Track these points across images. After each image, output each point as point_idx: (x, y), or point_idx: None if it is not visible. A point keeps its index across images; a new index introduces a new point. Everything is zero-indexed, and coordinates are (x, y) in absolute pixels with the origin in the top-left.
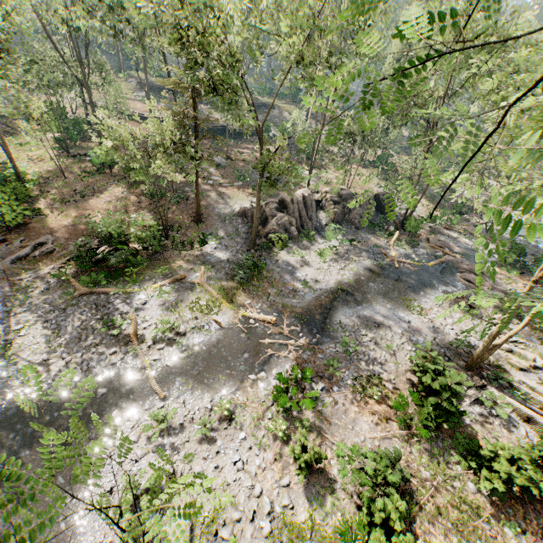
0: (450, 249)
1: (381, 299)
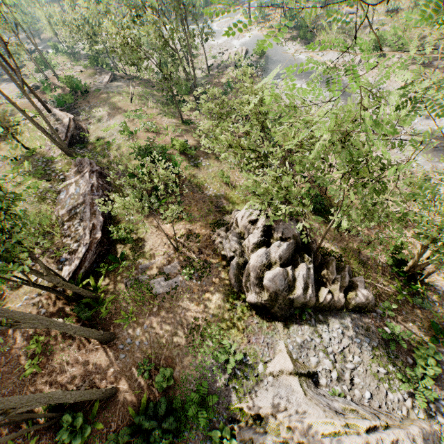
0: None
1: None
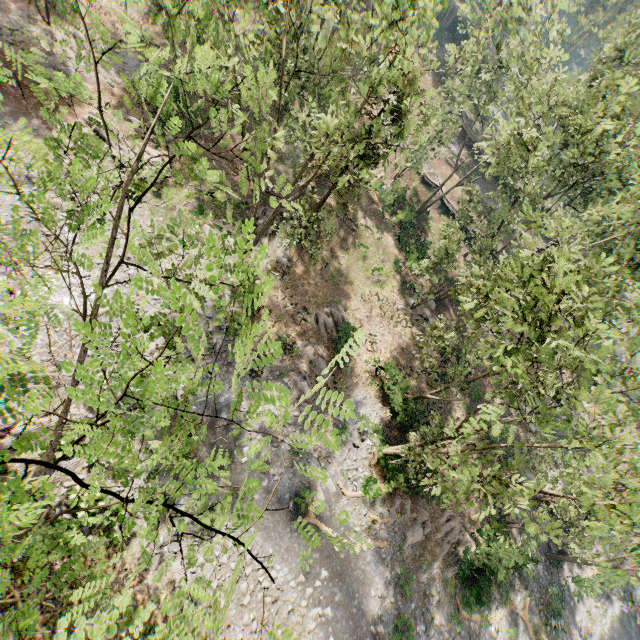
0: None
1: None
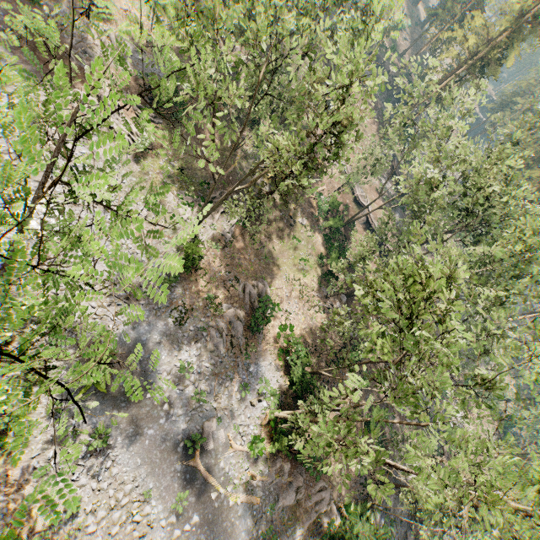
0: None
1: None
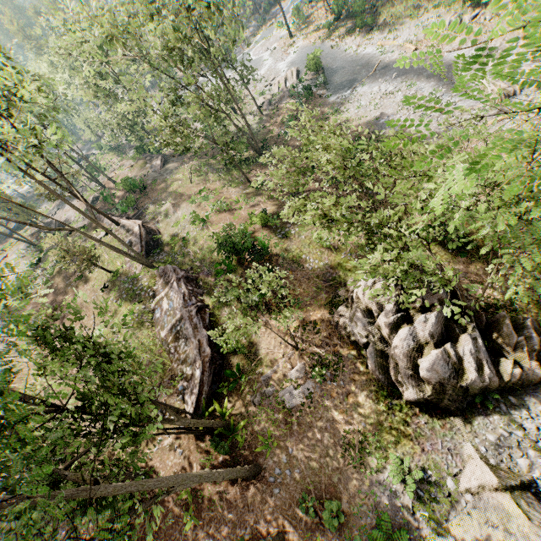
0: None
1: None
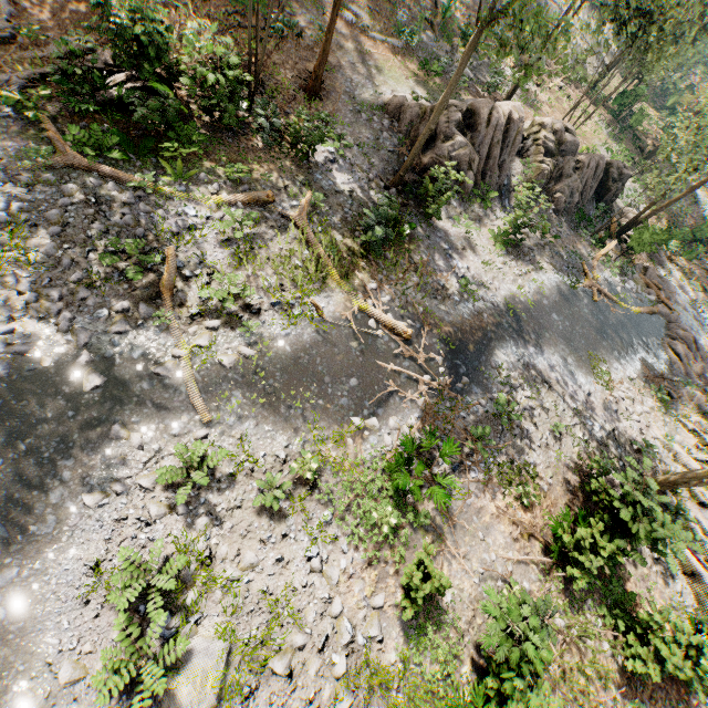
0: (666, 296)
1: (562, 345)
